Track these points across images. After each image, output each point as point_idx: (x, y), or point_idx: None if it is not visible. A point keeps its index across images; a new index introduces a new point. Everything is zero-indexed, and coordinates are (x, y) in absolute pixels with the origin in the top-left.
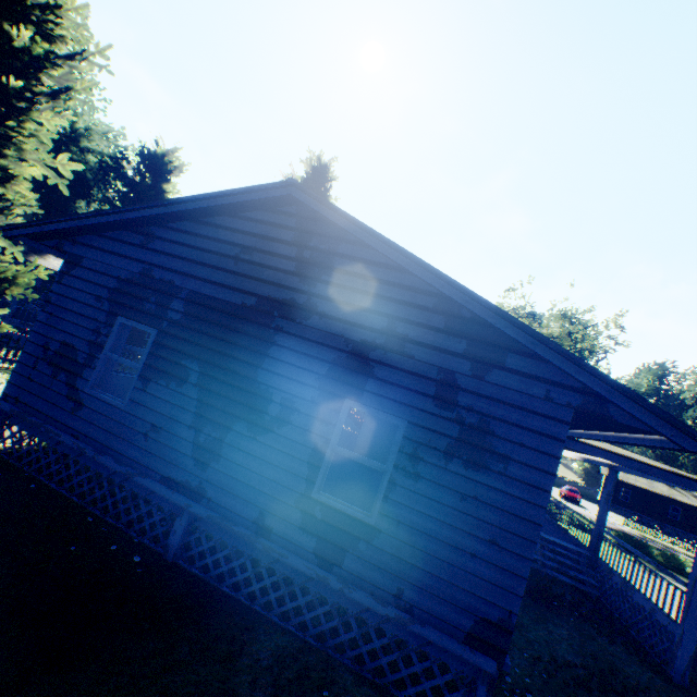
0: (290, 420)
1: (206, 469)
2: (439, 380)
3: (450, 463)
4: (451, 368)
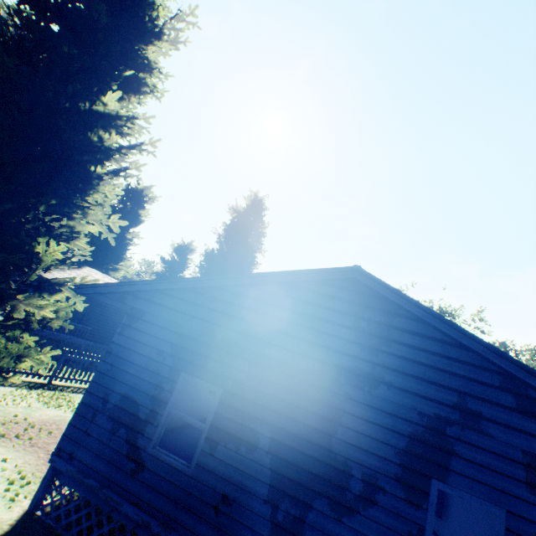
0: (375, 500)
1: None
2: (526, 463)
3: None
4: (535, 451)
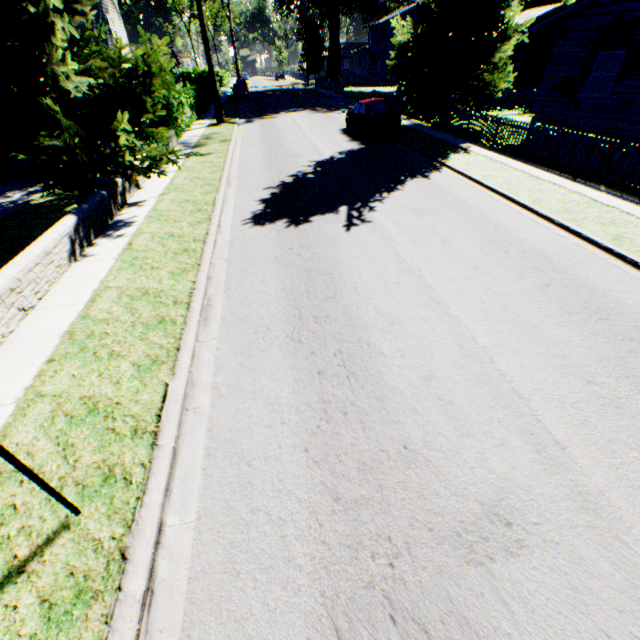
0: None
1: None
2: None
3: None
4: None
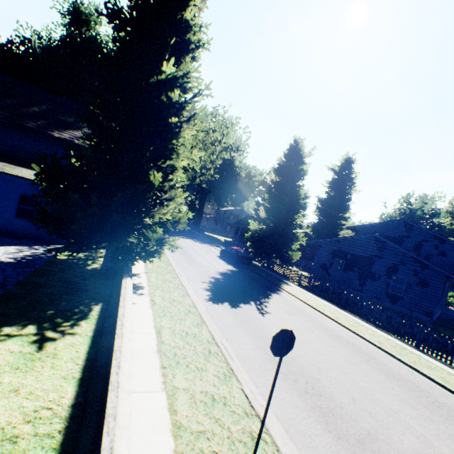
0: (380, 278)
1: (362, 287)
2: (413, 271)
3: (417, 286)
4: (416, 269)
